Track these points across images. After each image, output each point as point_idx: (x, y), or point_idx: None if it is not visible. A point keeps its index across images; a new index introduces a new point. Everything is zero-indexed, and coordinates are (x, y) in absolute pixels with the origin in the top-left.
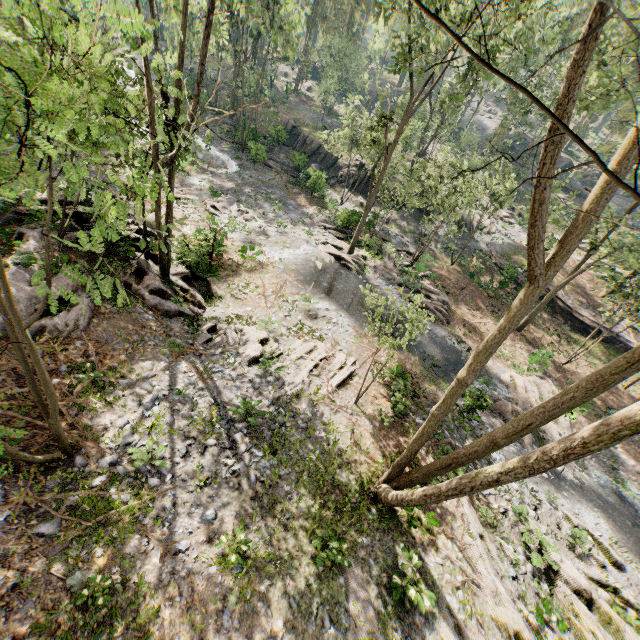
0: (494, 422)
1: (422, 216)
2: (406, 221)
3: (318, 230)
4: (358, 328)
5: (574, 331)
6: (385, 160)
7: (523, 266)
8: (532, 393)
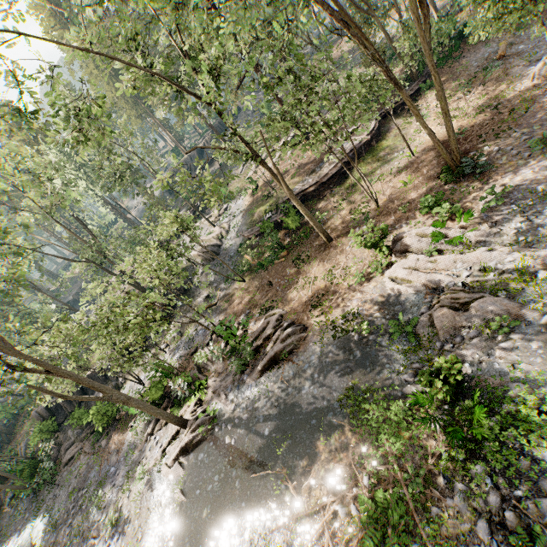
0: (475, 350)
1: (189, 292)
2: (187, 312)
3: (148, 448)
4: (280, 511)
5: (341, 184)
6: (63, 375)
7: (266, 211)
8: (419, 262)
